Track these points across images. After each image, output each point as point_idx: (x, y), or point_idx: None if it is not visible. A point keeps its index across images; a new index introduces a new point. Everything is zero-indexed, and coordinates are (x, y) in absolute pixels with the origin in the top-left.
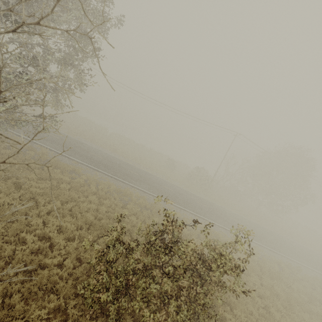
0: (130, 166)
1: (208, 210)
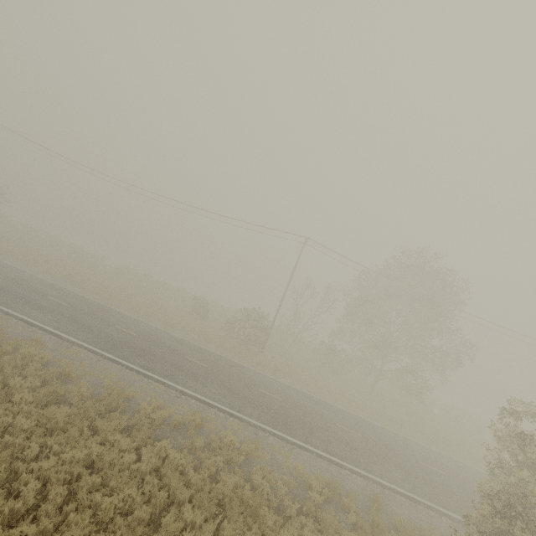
0: (70, 296)
1: (198, 371)
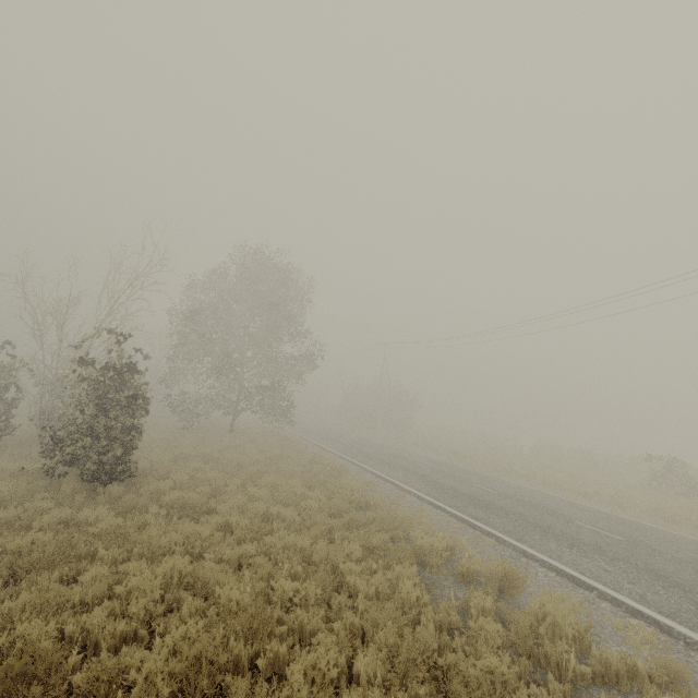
0: (440, 464)
1: (589, 538)
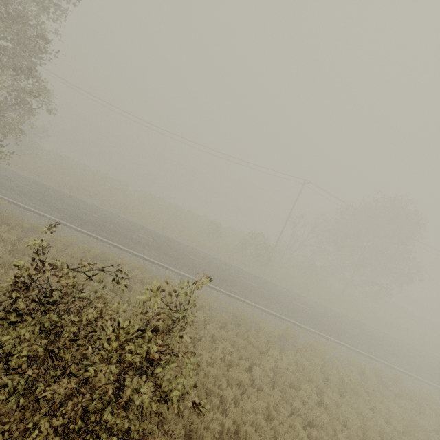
0: (144, 230)
1: (256, 290)
